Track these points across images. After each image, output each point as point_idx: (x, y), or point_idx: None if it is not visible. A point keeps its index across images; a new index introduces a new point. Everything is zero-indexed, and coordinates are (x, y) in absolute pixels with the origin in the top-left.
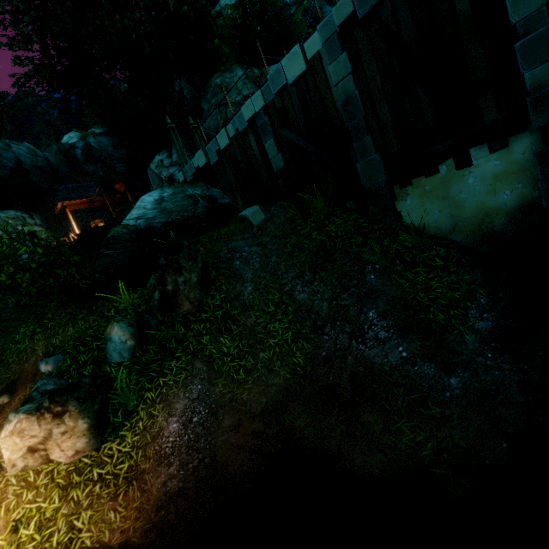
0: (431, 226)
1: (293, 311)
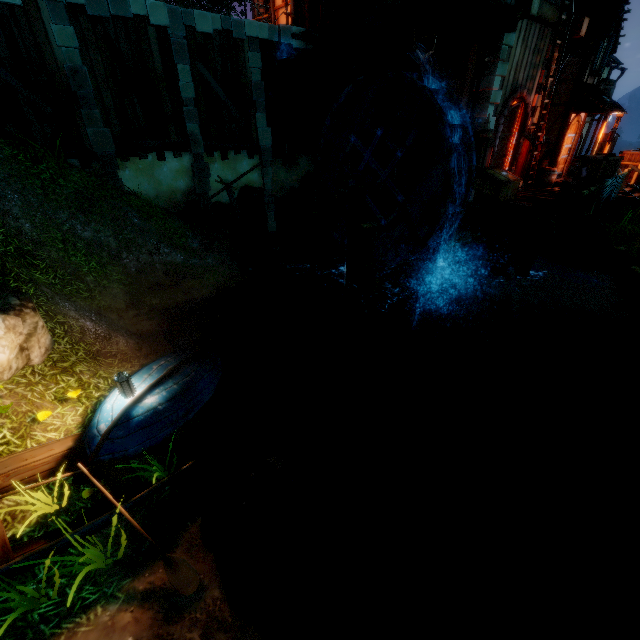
0: (143, 193)
1: (85, 247)
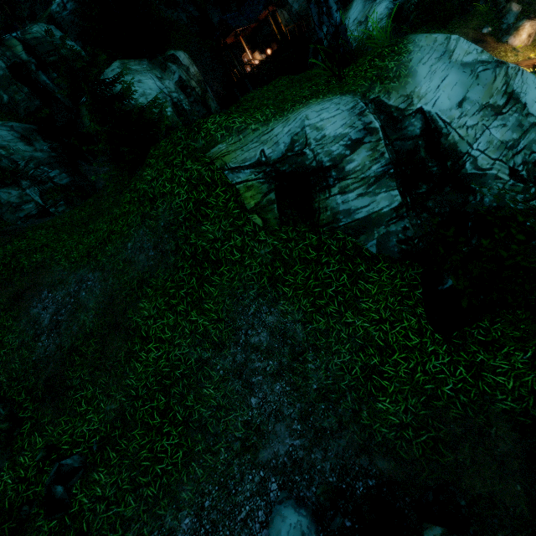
0: None
1: None
